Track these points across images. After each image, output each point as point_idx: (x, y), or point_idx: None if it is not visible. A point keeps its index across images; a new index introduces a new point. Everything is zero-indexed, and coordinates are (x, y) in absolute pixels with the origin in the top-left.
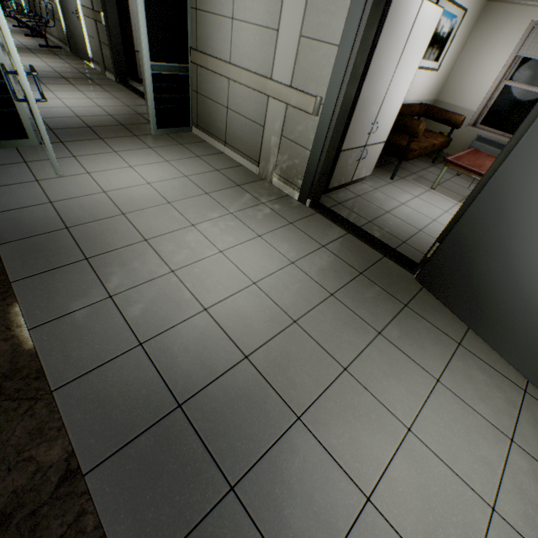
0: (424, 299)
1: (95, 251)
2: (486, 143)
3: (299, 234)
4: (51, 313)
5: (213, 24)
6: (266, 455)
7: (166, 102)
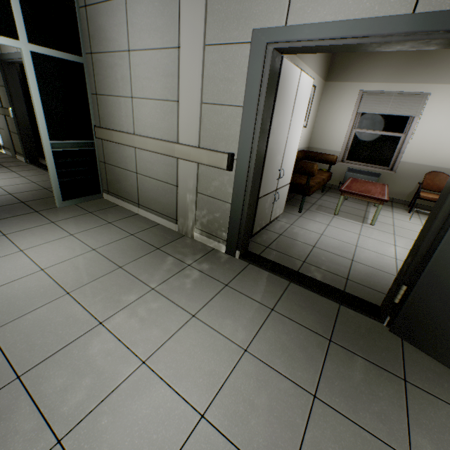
0: (416, 360)
1: None
2: (356, 172)
3: (240, 298)
4: None
5: (114, 104)
6: None
7: (71, 175)
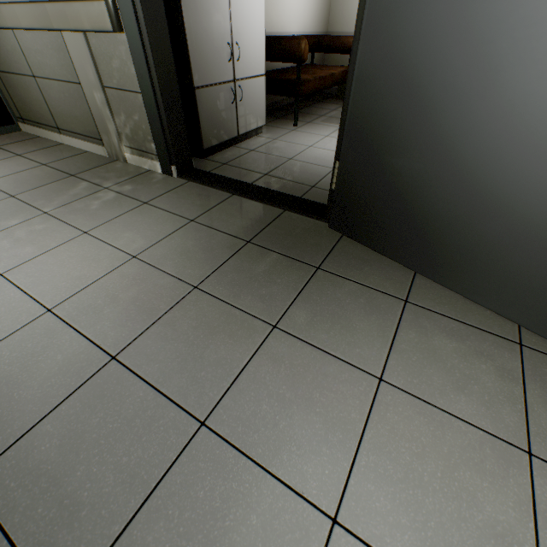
0: (346, 251)
1: None
2: None
3: (156, 213)
4: None
5: None
6: None
7: None
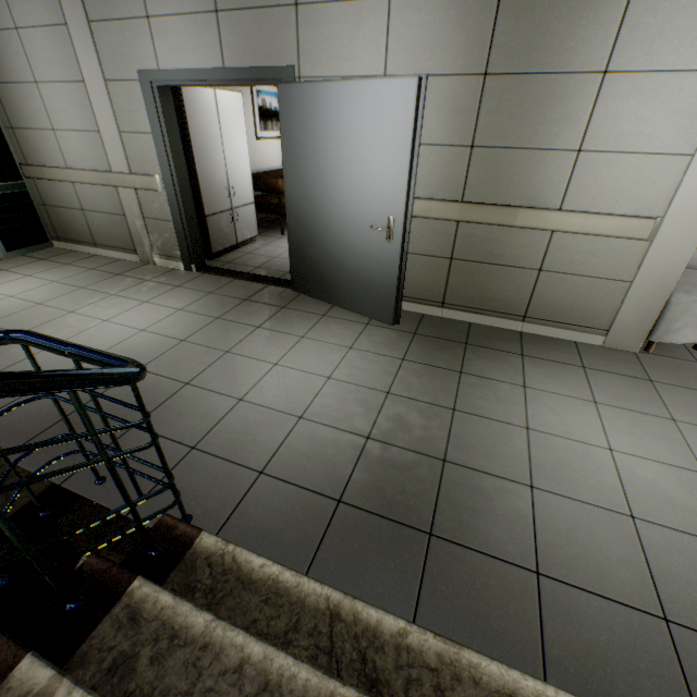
0: (301, 300)
1: None
2: None
3: (187, 291)
4: None
5: (37, 138)
6: (161, 406)
7: (9, 223)
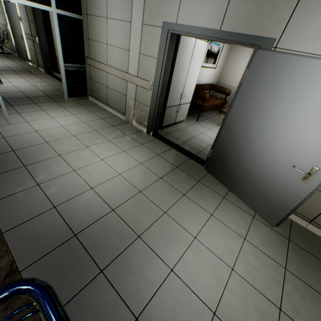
0: (208, 178)
1: (30, 162)
2: None
3: (146, 149)
4: (3, 194)
5: (98, 46)
6: (121, 254)
7: (73, 84)
